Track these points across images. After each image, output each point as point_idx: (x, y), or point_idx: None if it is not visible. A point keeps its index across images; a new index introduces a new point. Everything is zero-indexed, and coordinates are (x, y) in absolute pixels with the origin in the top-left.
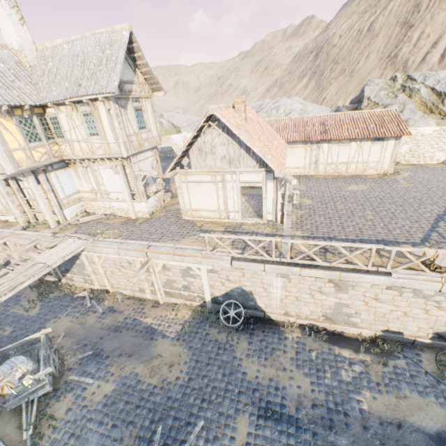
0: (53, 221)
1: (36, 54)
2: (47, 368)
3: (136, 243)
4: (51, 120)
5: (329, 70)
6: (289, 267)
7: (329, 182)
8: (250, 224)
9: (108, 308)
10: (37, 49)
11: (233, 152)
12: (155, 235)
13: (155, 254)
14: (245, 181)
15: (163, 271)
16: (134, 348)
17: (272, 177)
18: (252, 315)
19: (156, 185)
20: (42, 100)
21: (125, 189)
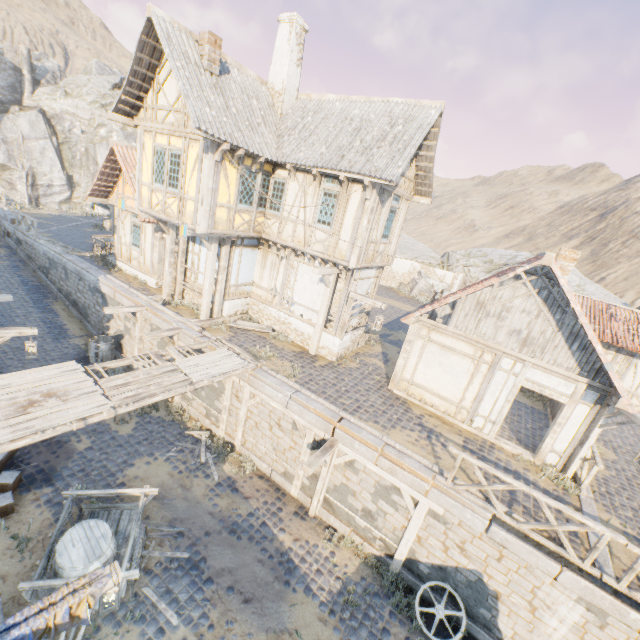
0: (207, 310)
1: (293, 103)
2: (132, 570)
3: (318, 401)
4: (274, 185)
5: (620, 243)
6: (621, 603)
7: (637, 428)
8: (509, 453)
9: (227, 478)
10: (297, 97)
11: (539, 332)
12: (347, 399)
13: (350, 437)
14: (536, 382)
15: (343, 467)
16: (254, 587)
17: (593, 398)
18: (474, 635)
19: (358, 318)
20: (282, 157)
21: (324, 309)
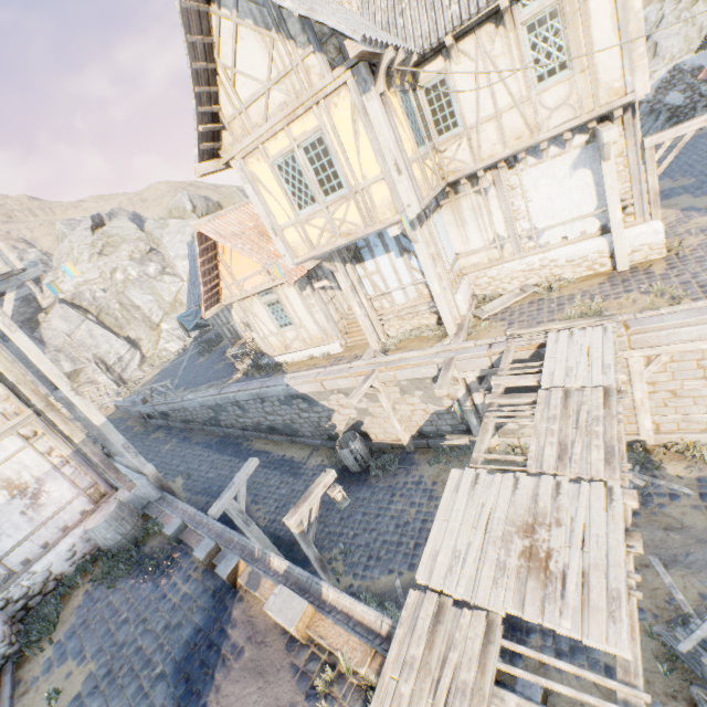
0: (451, 319)
1: None
2: None
3: None
4: (426, 97)
5: None
6: None
7: None
8: None
9: (701, 483)
10: None
11: None
12: None
13: None
14: None
15: None
16: None
17: None
18: None
19: None
20: (424, 41)
21: (616, 195)
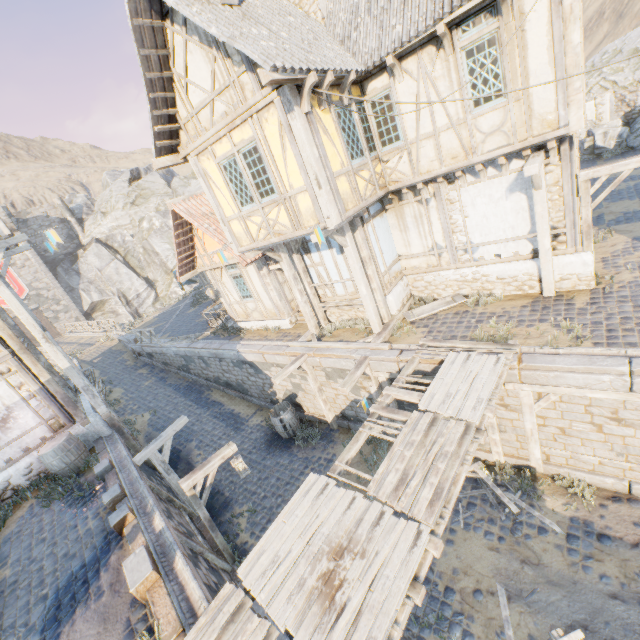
0: (377, 319)
1: None
2: None
3: None
4: (372, 110)
5: None
6: None
7: None
8: None
9: (572, 523)
10: None
11: None
12: None
13: None
14: None
15: None
16: None
17: None
18: None
19: None
20: (369, 58)
21: (546, 223)
